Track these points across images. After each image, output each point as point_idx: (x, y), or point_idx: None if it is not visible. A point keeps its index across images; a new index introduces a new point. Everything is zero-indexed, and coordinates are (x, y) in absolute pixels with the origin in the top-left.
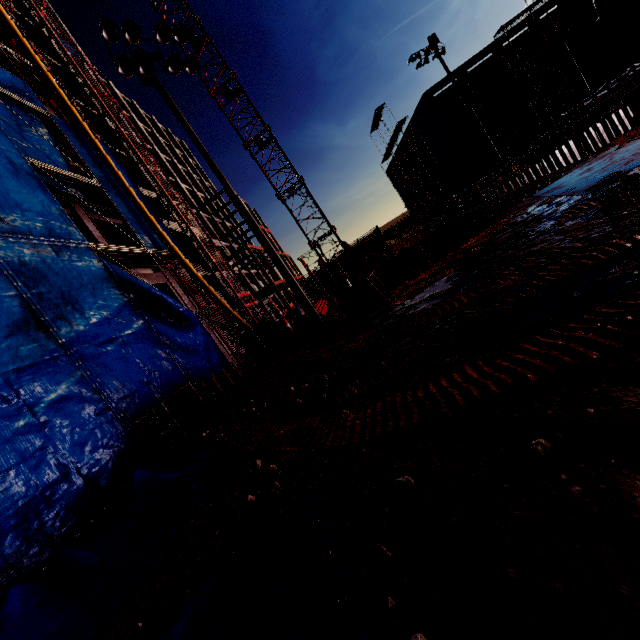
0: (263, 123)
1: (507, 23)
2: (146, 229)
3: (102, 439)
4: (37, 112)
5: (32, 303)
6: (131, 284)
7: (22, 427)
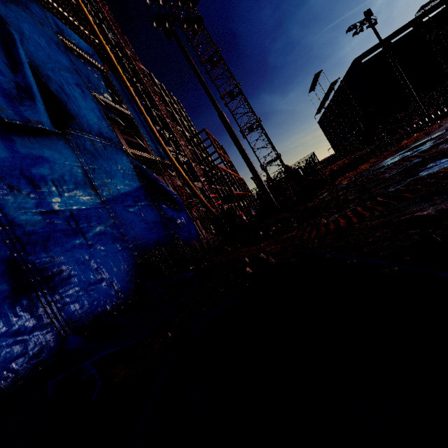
0: (235, 81)
1: (427, 3)
2: (155, 145)
3: (123, 264)
4: (98, 68)
5: (88, 173)
6: (145, 174)
7: (78, 244)
